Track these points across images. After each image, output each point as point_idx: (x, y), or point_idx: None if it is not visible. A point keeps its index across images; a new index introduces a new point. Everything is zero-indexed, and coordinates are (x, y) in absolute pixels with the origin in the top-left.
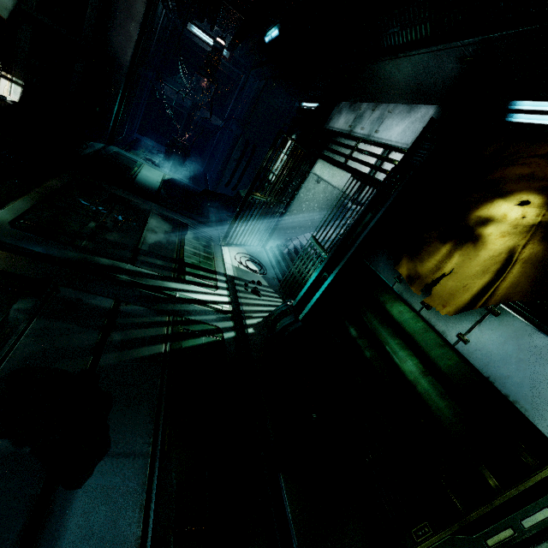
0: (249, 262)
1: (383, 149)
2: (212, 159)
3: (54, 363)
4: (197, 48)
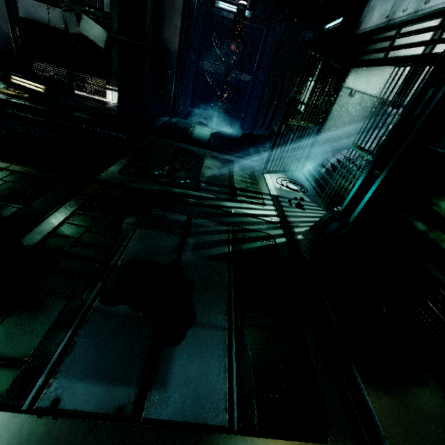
0: (289, 184)
1: (430, 36)
2: (247, 111)
3: (152, 257)
4: (224, 20)
